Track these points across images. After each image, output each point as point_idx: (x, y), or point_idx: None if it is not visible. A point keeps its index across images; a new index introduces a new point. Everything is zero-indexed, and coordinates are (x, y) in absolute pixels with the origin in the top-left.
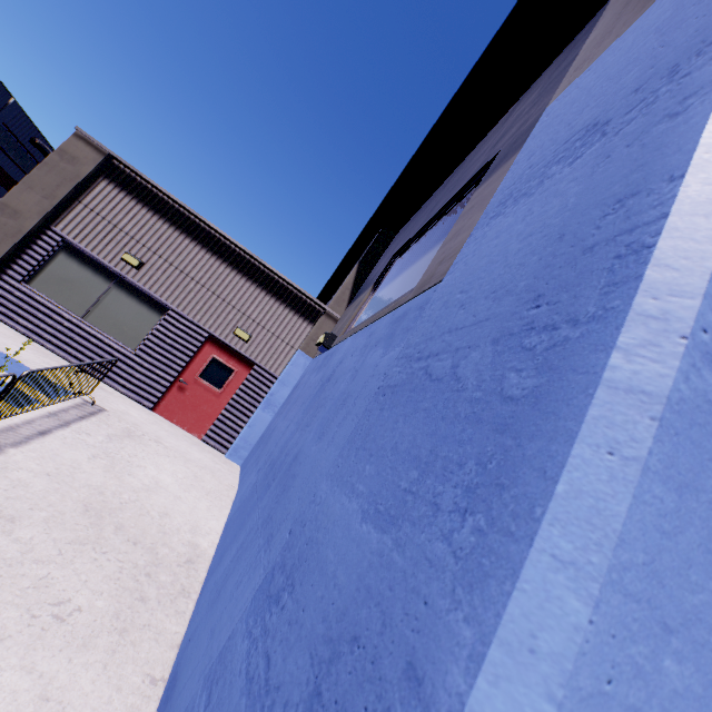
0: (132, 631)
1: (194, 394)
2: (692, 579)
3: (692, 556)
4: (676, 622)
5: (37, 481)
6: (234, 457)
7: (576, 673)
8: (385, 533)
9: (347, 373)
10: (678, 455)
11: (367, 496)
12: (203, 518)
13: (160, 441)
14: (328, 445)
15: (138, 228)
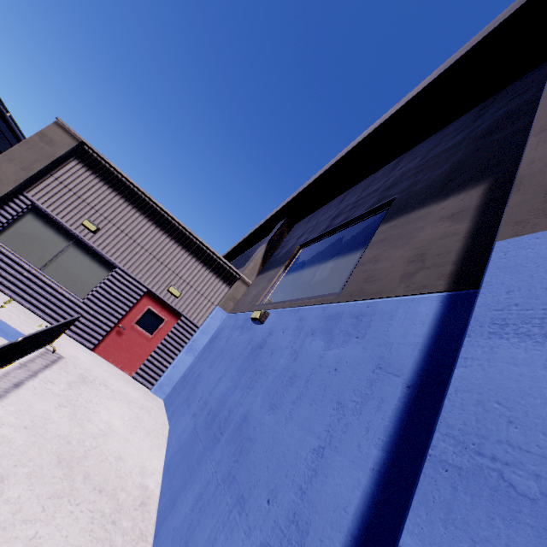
0: None
1: (129, 338)
2: None
3: None
4: None
5: (17, 435)
6: (158, 393)
7: None
8: None
9: (284, 349)
10: None
11: None
12: (147, 459)
13: (107, 384)
14: (287, 421)
15: (98, 200)
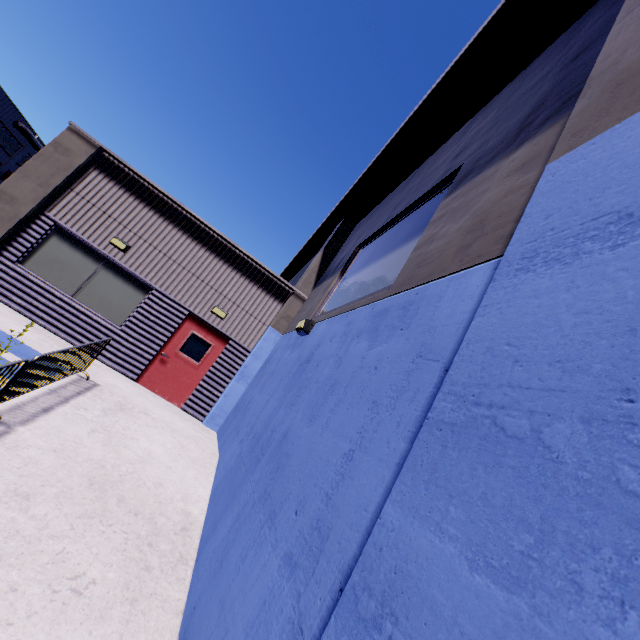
0: (141, 600)
1: (174, 366)
2: None
3: None
4: None
5: (45, 457)
6: (210, 424)
7: None
8: (513, 594)
9: (329, 358)
10: None
11: (467, 543)
12: (192, 487)
13: (148, 412)
14: (323, 430)
15: (125, 215)
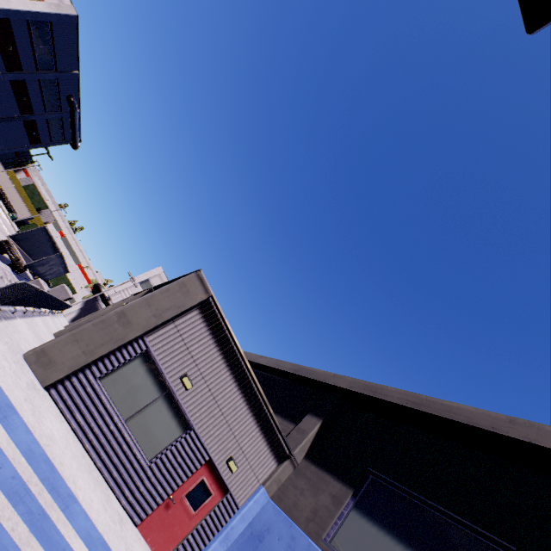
0: None
1: (174, 512)
2: None
3: None
4: None
5: None
6: None
7: None
8: None
9: None
10: None
11: None
12: None
13: None
14: None
15: (202, 354)
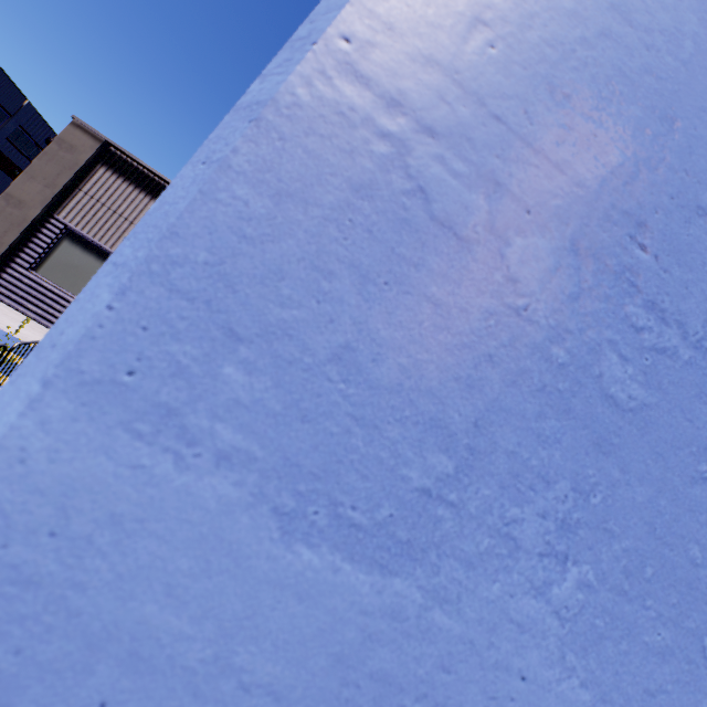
0: None
1: None
2: (284, 293)
3: (288, 270)
4: (252, 332)
5: None
6: None
7: (79, 356)
8: None
9: None
10: (281, 162)
11: None
12: None
13: None
14: None
15: (137, 213)
